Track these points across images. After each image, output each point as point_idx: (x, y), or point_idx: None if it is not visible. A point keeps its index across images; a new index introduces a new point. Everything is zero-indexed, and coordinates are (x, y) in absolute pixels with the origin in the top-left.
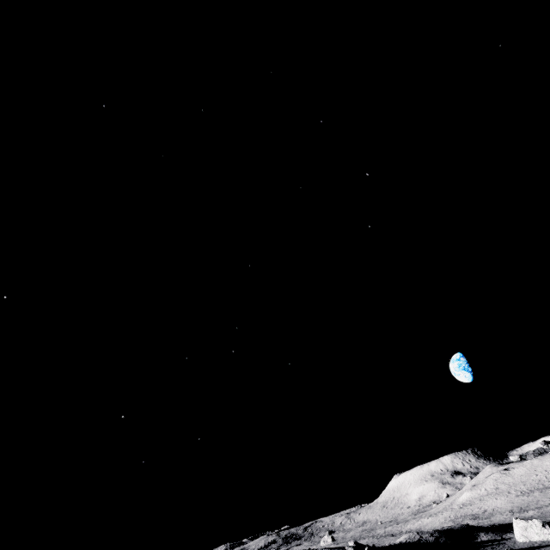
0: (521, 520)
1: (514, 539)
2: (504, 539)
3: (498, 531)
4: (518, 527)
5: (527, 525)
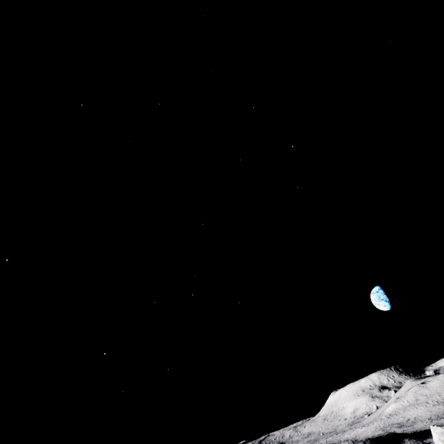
0: (437, 426)
1: (433, 443)
2: (425, 443)
3: (419, 437)
4: (435, 432)
5: (442, 431)
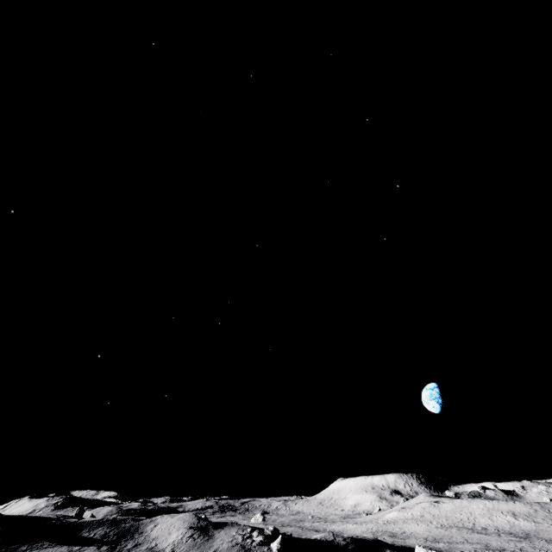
0: (423, 548)
1: None
2: None
3: None
4: None
5: None
